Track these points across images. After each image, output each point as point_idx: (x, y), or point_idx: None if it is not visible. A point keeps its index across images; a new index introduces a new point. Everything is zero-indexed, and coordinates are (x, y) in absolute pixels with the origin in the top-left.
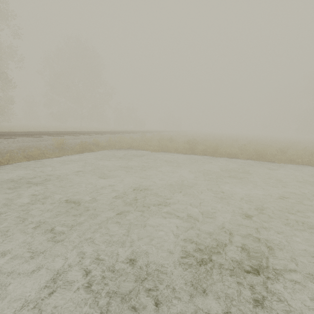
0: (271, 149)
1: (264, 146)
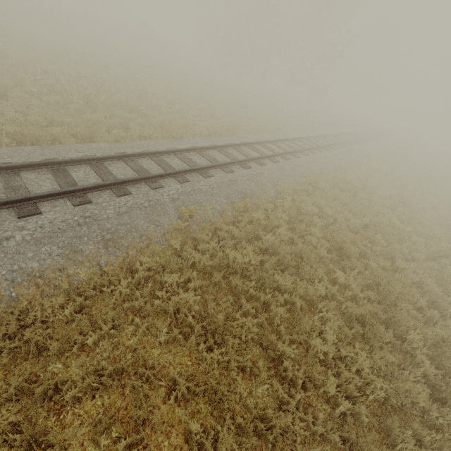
0: None
1: None
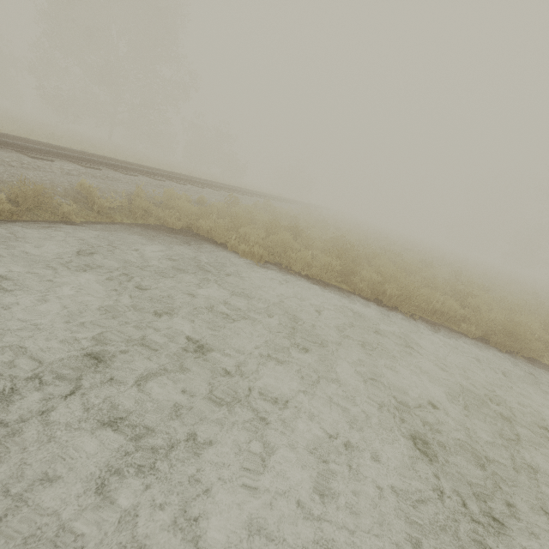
0: (531, 322)
1: (496, 298)
